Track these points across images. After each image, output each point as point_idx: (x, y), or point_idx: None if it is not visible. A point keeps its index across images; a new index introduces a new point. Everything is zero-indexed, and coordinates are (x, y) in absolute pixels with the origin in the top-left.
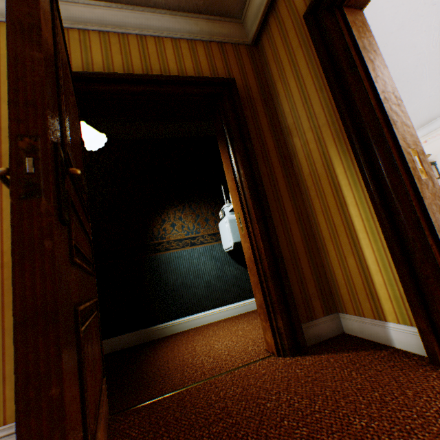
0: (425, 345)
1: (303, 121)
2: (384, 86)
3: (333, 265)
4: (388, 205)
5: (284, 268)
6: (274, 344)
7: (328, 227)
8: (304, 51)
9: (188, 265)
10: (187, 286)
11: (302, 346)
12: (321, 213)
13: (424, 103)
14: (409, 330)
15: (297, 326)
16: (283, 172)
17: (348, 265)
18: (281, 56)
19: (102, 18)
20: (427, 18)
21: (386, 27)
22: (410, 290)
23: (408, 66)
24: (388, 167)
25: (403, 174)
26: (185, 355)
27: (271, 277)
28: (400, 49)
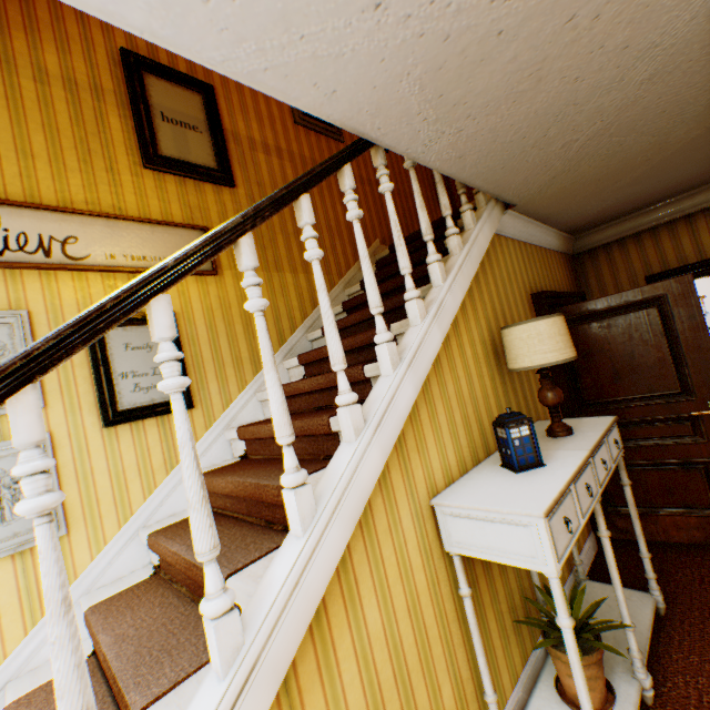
0: None
1: None
2: None
3: None
4: None
5: None
6: None
7: None
8: None
9: None
10: None
11: None
12: None
13: None
14: None
15: None
16: None
17: None
18: (605, 281)
19: (535, 234)
20: None
21: None
22: None
23: None
24: None
25: None
26: None
27: None
28: None
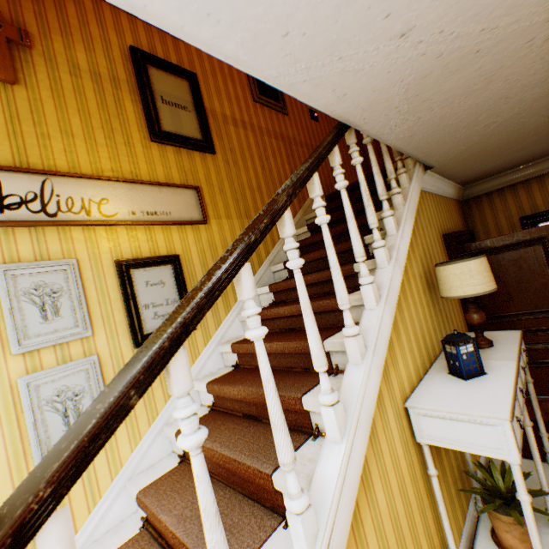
0: None
1: None
2: None
3: None
4: None
5: None
6: None
7: None
8: (510, 230)
9: None
10: None
11: None
12: None
13: None
14: None
15: None
16: None
17: None
18: (488, 220)
19: (441, 187)
20: None
21: None
22: None
23: None
24: None
25: None
26: None
27: None
28: None
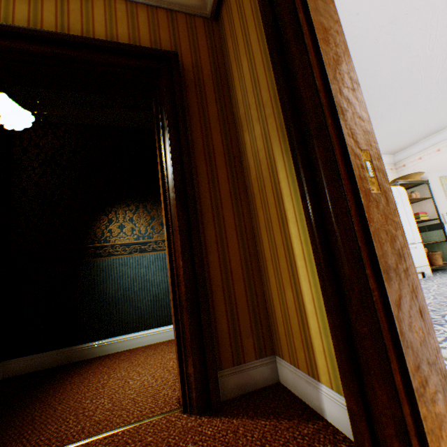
0: (355, 434)
1: (253, 111)
2: (337, 62)
3: (273, 295)
4: (326, 226)
5: (206, 296)
6: (182, 395)
7: (270, 246)
8: (256, 20)
9: (133, 274)
10: (129, 299)
11: (214, 402)
12: (264, 228)
13: (420, 116)
14: (342, 402)
15: (211, 375)
16: (229, 174)
17: (286, 299)
18: (237, 29)
19: None
20: (423, 12)
21: (375, 19)
22: (341, 351)
23: (401, 70)
24: (328, 173)
25: (346, 185)
26: (88, 393)
27: (187, 306)
28: (393, 49)
